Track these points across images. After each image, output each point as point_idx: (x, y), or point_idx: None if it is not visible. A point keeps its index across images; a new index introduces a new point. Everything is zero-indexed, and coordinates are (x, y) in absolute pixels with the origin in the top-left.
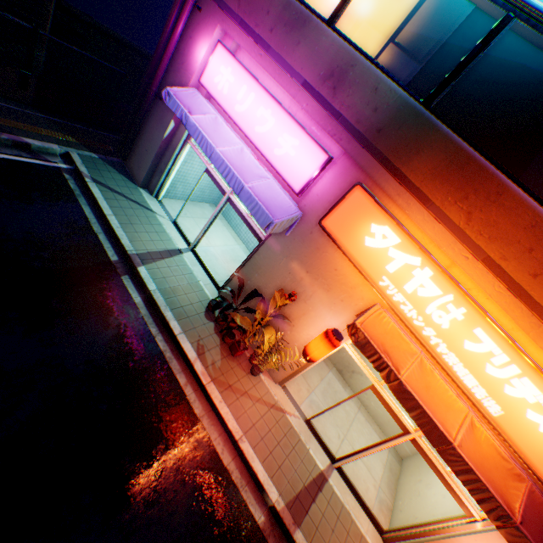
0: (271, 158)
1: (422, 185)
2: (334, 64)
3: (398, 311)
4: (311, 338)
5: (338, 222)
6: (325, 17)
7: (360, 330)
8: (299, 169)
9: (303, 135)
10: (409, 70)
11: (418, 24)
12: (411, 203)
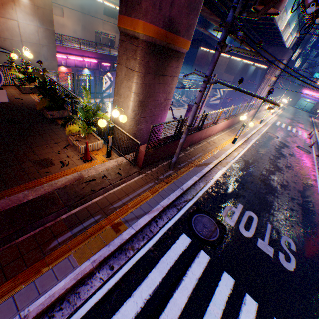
0: (315, 97)
1: None
2: None
3: None
4: None
5: None
6: (317, 85)
7: None
8: (318, 97)
9: (318, 94)
10: None
11: None
12: None
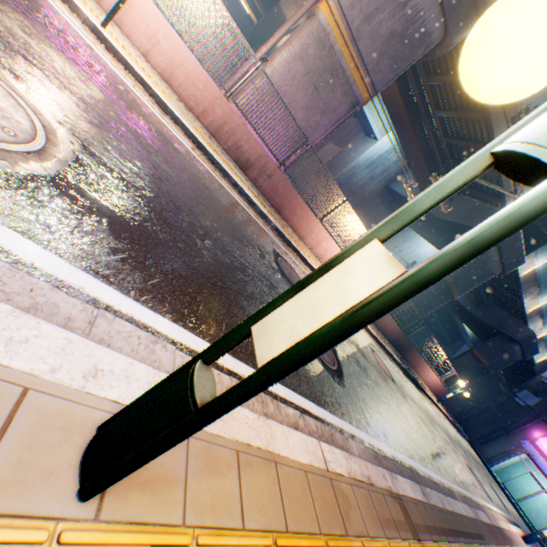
0: None
1: None
2: None
3: None
4: None
5: None
6: None
7: None
8: None
9: None
10: None
11: None
12: None
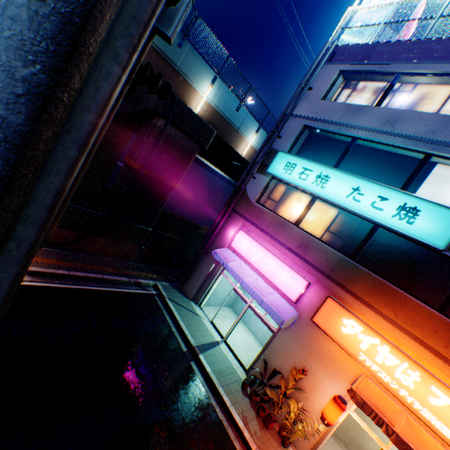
0: (275, 282)
1: (364, 296)
2: (302, 240)
3: (377, 377)
4: (323, 406)
5: (322, 318)
6: (291, 219)
7: (356, 392)
8: (293, 288)
9: (291, 271)
10: (338, 241)
11: (336, 223)
12: (361, 306)
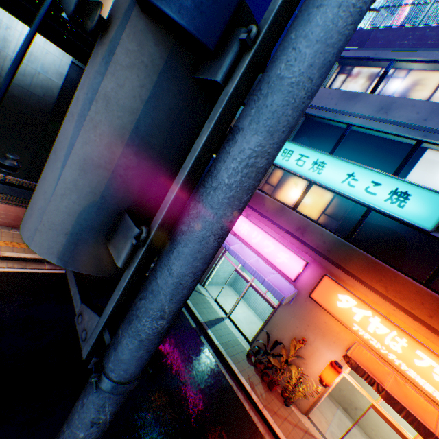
0: (274, 263)
1: (357, 274)
2: (299, 224)
3: (369, 344)
4: (320, 371)
5: (319, 294)
6: (289, 203)
7: (350, 357)
8: (291, 268)
9: (290, 252)
10: (333, 224)
11: (332, 207)
12: (355, 283)
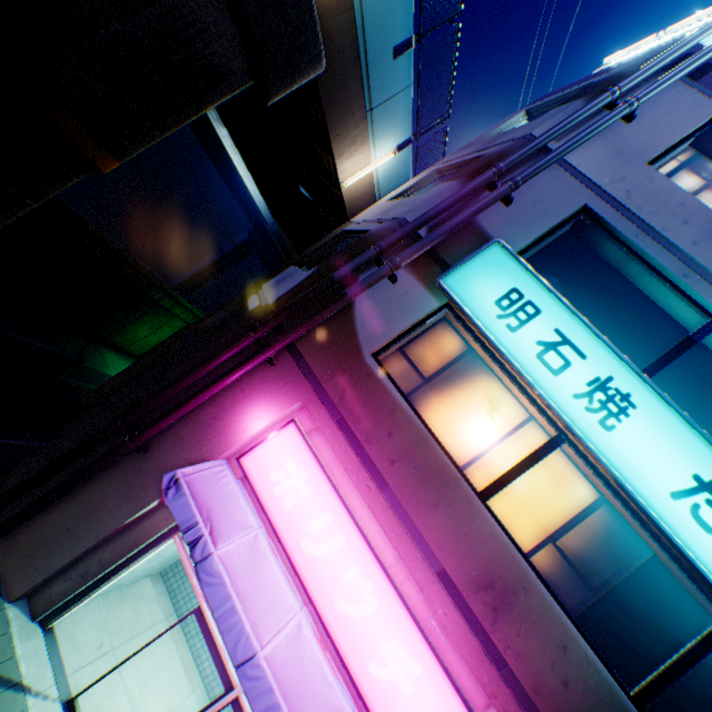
0: (360, 674)
1: None
2: (495, 567)
3: None
4: None
5: None
6: (459, 456)
7: None
8: None
9: (430, 658)
10: (581, 593)
11: (588, 535)
12: None
